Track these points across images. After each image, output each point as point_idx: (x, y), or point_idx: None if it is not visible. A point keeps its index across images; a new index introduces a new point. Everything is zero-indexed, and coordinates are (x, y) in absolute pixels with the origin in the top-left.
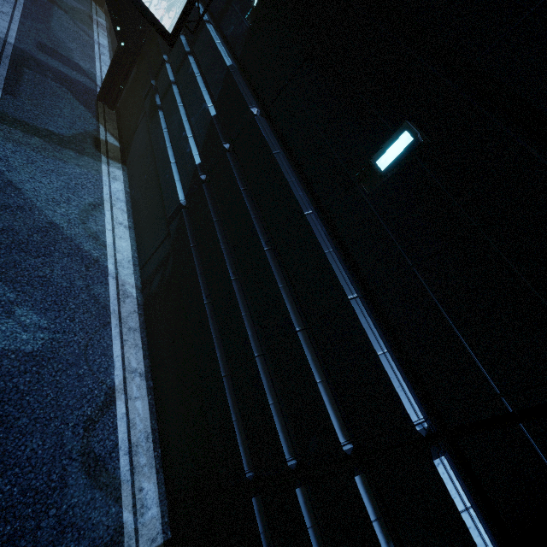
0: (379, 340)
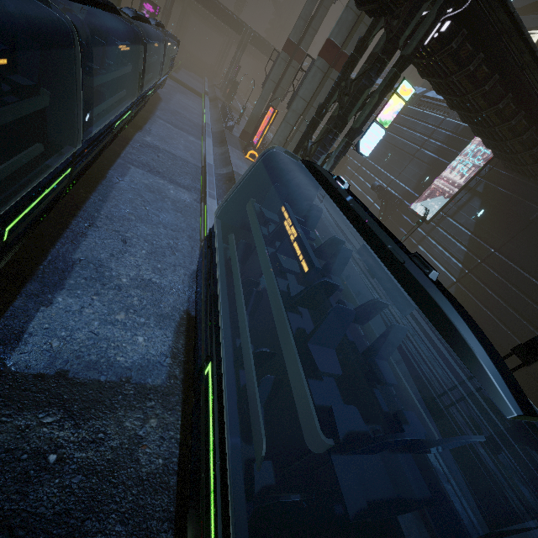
0: None
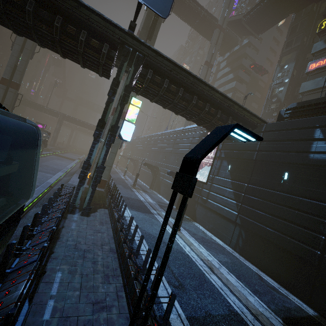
0: (312, 201)
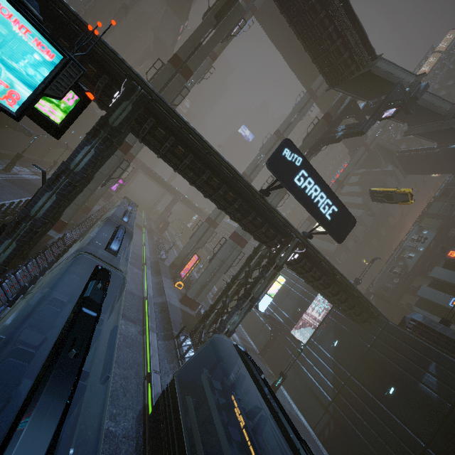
0: (408, 430)
